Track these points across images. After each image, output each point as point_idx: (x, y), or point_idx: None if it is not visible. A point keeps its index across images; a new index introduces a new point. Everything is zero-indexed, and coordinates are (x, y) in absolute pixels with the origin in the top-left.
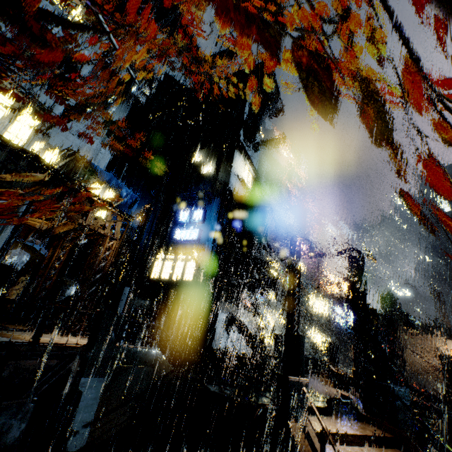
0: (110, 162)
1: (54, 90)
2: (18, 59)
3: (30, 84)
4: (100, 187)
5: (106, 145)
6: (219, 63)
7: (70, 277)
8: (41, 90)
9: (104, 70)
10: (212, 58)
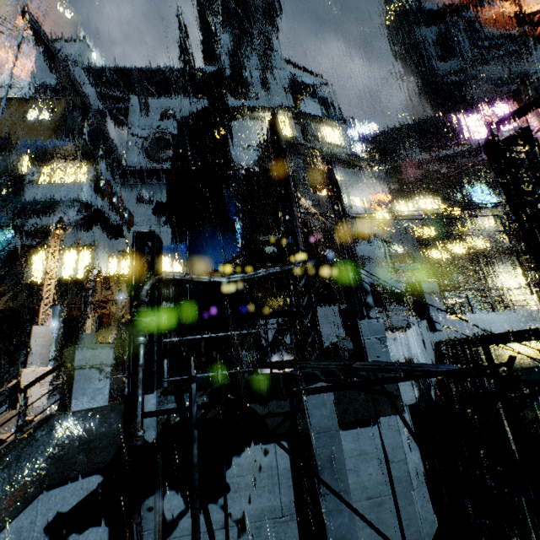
0: (172, 233)
1: (89, 227)
2: (66, 229)
3: (76, 236)
4: (168, 258)
5: (164, 224)
6: (190, 57)
7: (185, 333)
8: (83, 233)
9: (136, 175)
10: (183, 63)
